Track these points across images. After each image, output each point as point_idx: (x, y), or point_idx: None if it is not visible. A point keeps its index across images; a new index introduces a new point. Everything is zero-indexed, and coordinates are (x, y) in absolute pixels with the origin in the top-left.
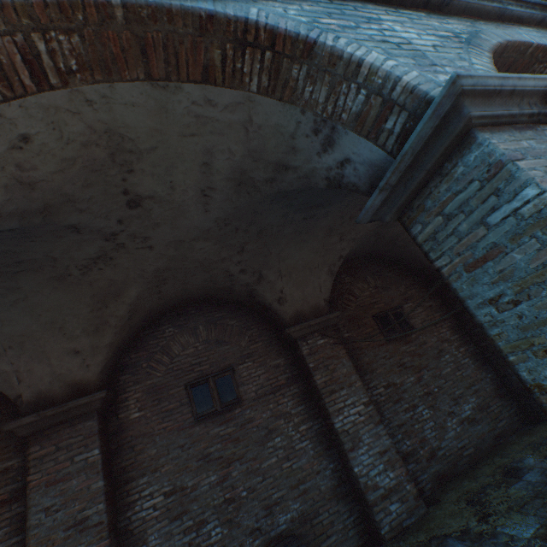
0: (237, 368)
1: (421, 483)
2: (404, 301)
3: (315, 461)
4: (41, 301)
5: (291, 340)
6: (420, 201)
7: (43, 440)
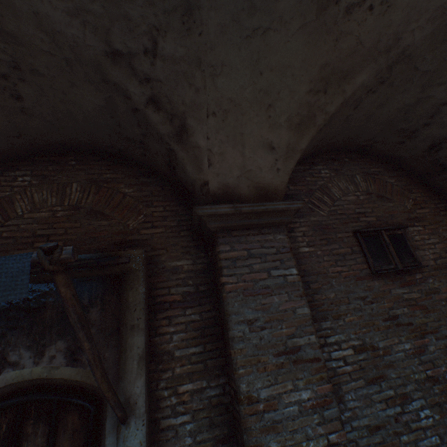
0: (406, 230)
1: None
2: None
3: None
4: (275, 46)
5: None
6: None
7: (231, 241)
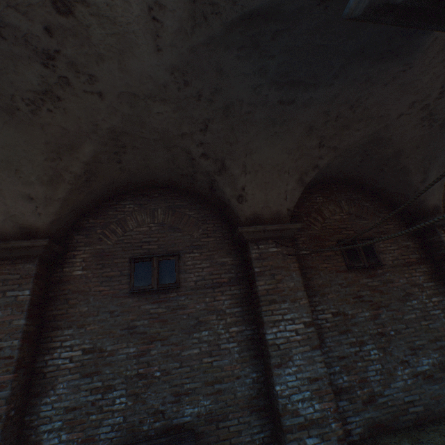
0: (183, 256)
1: (350, 424)
2: (378, 234)
3: (238, 365)
4: None
5: (242, 241)
6: None
7: None
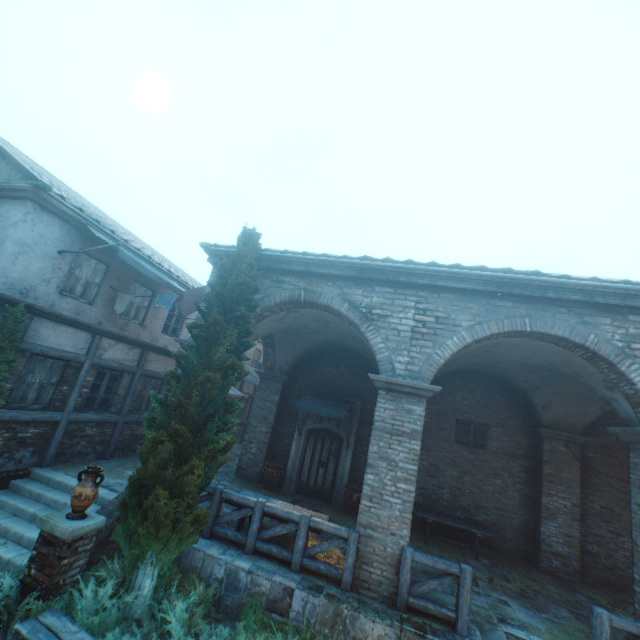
0: (490, 428)
1: (588, 572)
2: None
3: (516, 507)
4: None
5: (538, 434)
6: (638, 447)
7: None
